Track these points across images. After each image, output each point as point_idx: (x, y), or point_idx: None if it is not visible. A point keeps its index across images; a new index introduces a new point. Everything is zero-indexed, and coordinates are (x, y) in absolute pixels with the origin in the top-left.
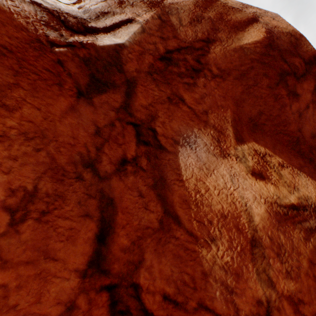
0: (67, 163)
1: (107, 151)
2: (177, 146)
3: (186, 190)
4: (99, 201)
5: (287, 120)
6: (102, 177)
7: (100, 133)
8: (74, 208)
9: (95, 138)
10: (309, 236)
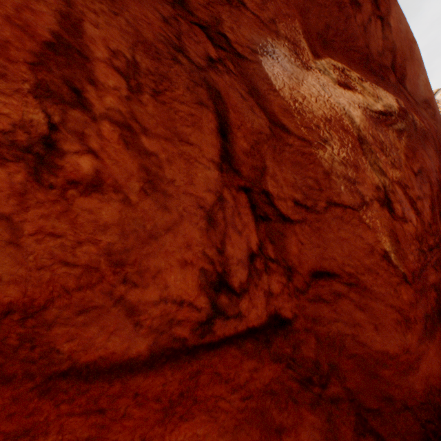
0: (156, 41)
1: (188, 45)
2: (257, 56)
3: (284, 100)
4: (207, 91)
5: (354, 35)
6: (199, 67)
7: (169, 24)
8: (185, 94)
9: (167, 26)
10: (400, 136)
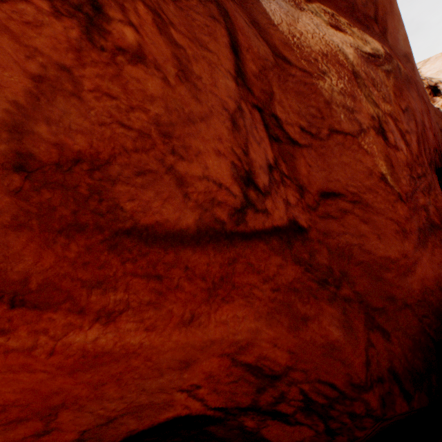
0: None
1: None
2: None
3: (283, 35)
4: (217, 9)
5: None
6: None
7: None
8: (199, 6)
9: None
10: (388, 76)
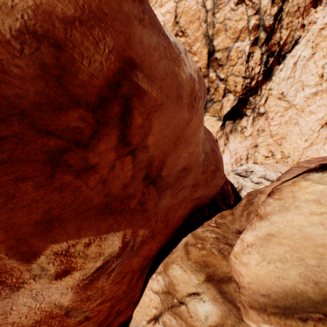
0: None
1: None
2: None
3: None
4: None
5: (88, 198)
6: None
7: None
8: None
9: None
10: (111, 274)
